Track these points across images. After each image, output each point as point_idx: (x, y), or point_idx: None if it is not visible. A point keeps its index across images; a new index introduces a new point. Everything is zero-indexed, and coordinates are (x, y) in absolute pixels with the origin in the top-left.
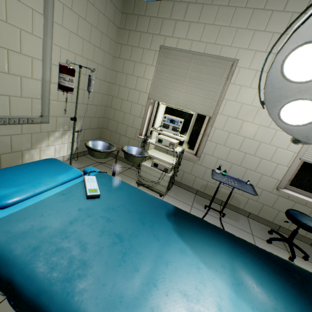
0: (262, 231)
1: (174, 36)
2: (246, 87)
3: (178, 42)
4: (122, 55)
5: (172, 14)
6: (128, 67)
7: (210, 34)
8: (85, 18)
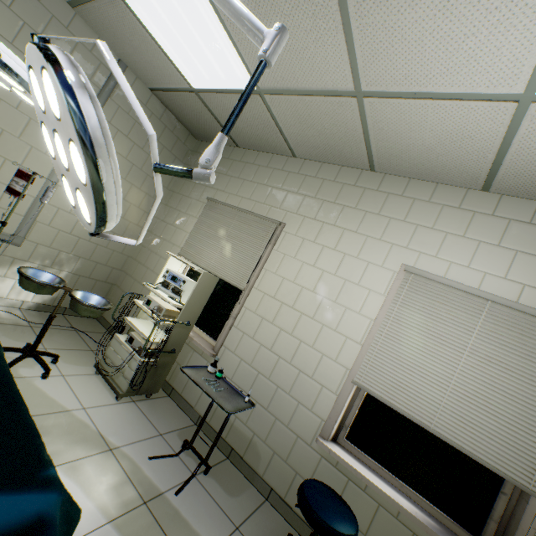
0: (271, 535)
1: (226, 190)
2: (291, 258)
3: (228, 197)
4: (170, 203)
5: (230, 170)
6: (172, 216)
7: (261, 194)
8: (126, 156)
